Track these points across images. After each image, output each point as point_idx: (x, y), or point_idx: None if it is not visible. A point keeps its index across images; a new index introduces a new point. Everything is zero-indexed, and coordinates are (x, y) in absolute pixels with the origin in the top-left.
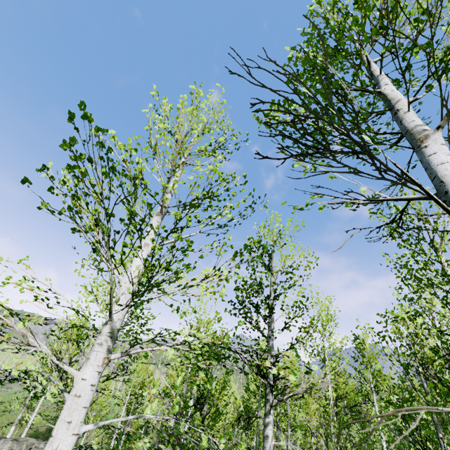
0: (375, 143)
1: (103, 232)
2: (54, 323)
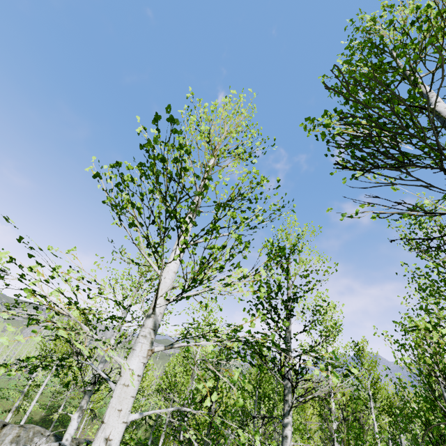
0: (438, 158)
1: (160, 228)
2: (93, 313)
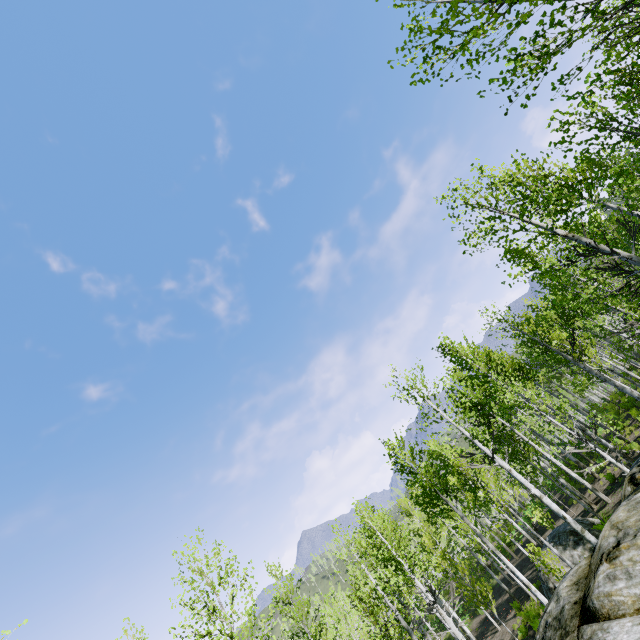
0: None
1: None
2: None
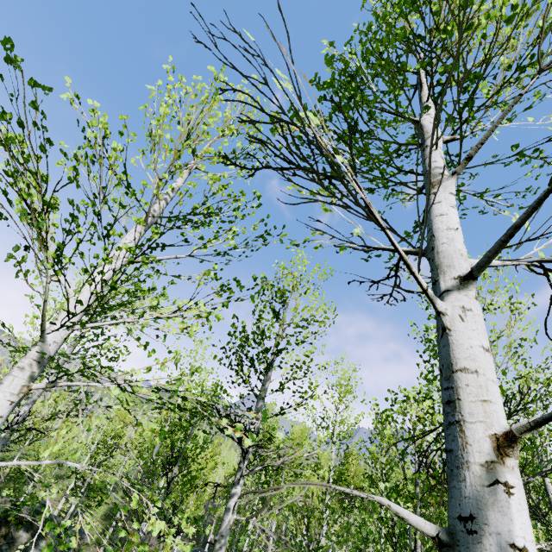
0: (384, 178)
1: (40, 226)
2: None
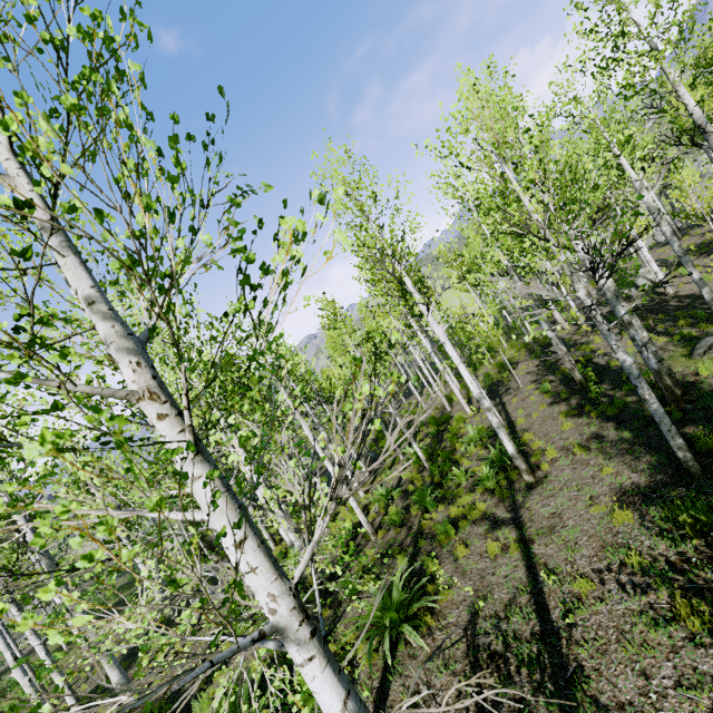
0: None
1: None
2: None
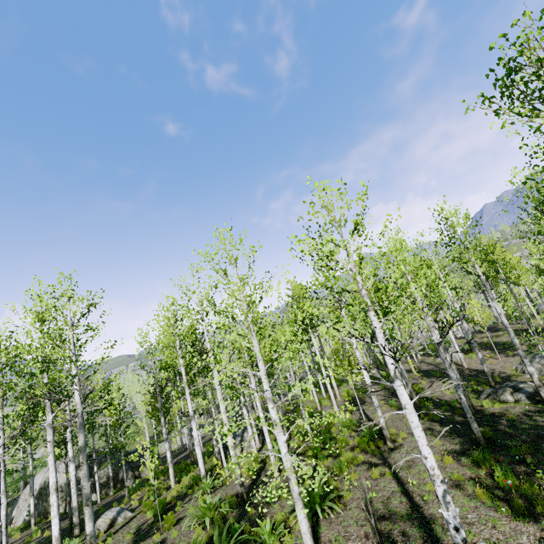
0: None
1: None
2: None
